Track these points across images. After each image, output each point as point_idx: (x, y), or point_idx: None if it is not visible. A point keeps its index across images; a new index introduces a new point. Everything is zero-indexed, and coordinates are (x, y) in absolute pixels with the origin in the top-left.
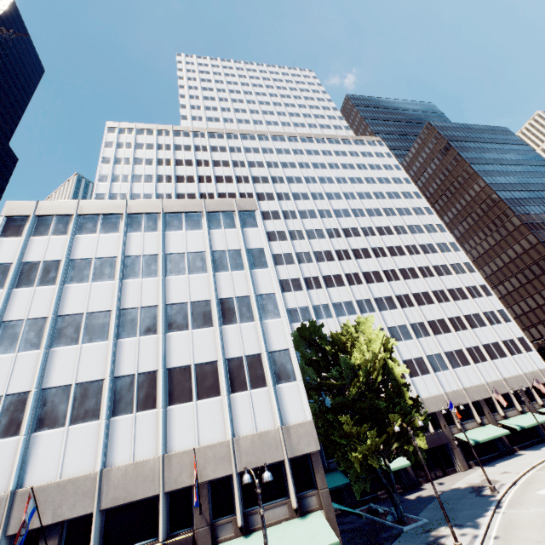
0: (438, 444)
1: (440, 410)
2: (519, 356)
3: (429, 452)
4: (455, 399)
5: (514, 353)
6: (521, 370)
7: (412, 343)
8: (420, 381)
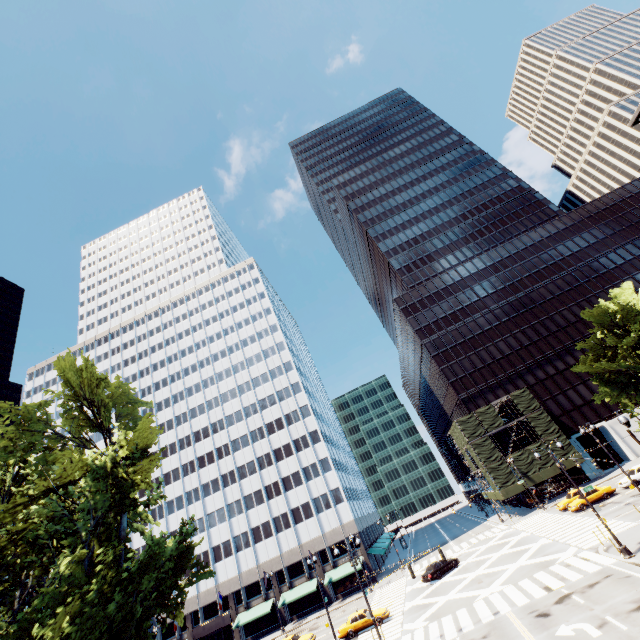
0: (222, 626)
1: (235, 591)
2: (327, 512)
3: (218, 632)
4: (247, 579)
5: (322, 511)
6: (323, 530)
7: (225, 526)
8: (222, 565)
